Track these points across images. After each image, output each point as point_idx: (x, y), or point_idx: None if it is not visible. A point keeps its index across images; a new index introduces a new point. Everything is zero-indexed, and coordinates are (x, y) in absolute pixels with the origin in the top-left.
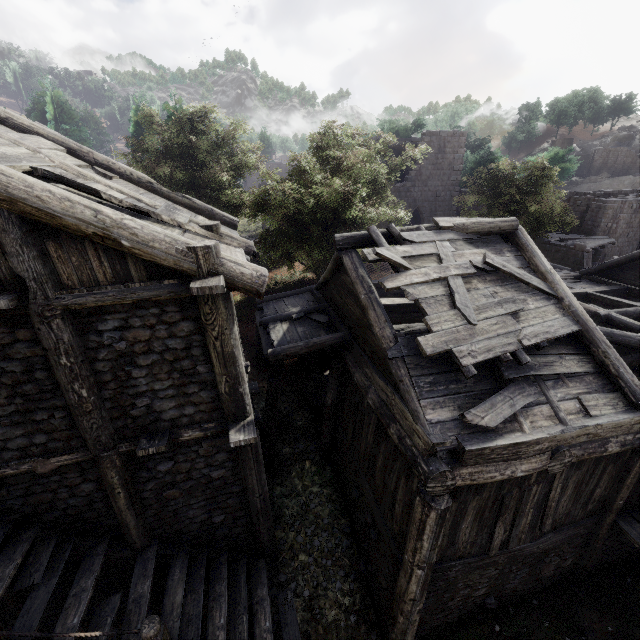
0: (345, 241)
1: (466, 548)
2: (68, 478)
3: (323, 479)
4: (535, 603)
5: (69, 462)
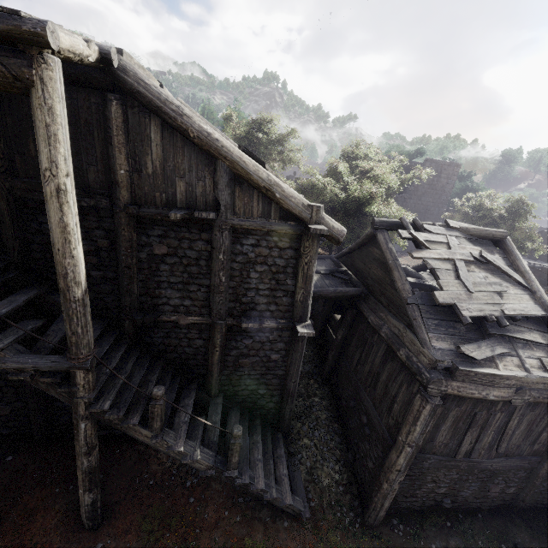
0: (381, 223)
1: (440, 447)
2: (191, 333)
3: (322, 394)
4: (480, 516)
5: (197, 322)
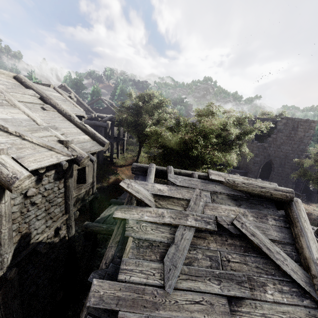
0: (137, 169)
1: None
2: None
3: None
4: None
5: None
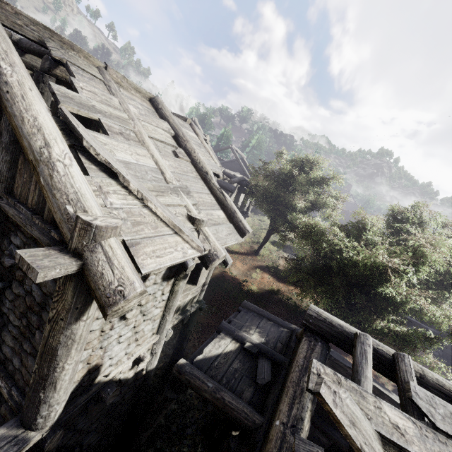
0: (318, 322)
1: None
2: None
3: None
4: None
5: None
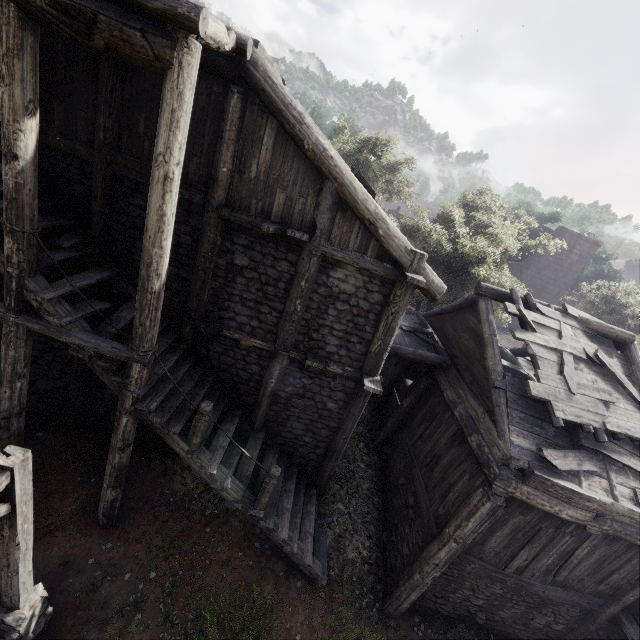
0: (487, 290)
1: (490, 554)
2: (250, 356)
3: (370, 462)
4: None
5: (260, 346)
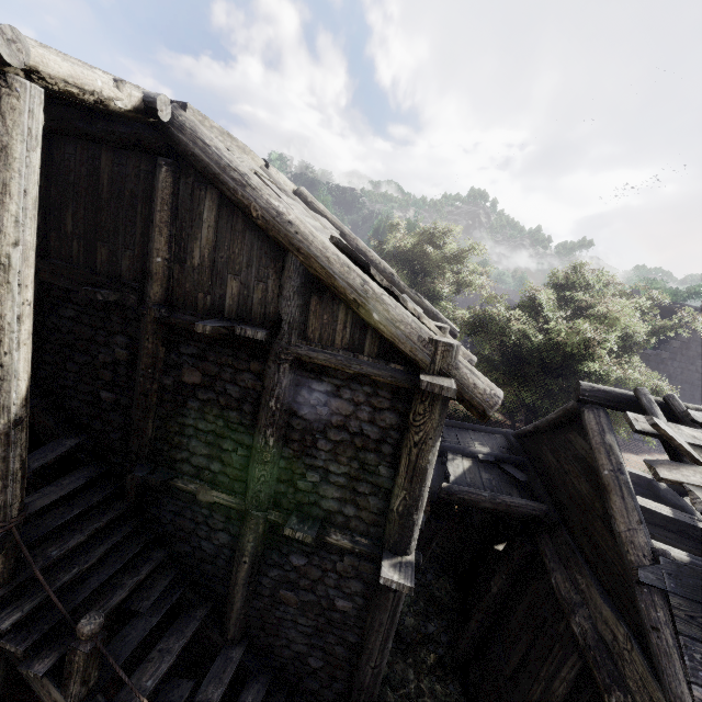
0: (594, 393)
1: None
2: (214, 518)
3: (447, 696)
4: None
5: (224, 502)
